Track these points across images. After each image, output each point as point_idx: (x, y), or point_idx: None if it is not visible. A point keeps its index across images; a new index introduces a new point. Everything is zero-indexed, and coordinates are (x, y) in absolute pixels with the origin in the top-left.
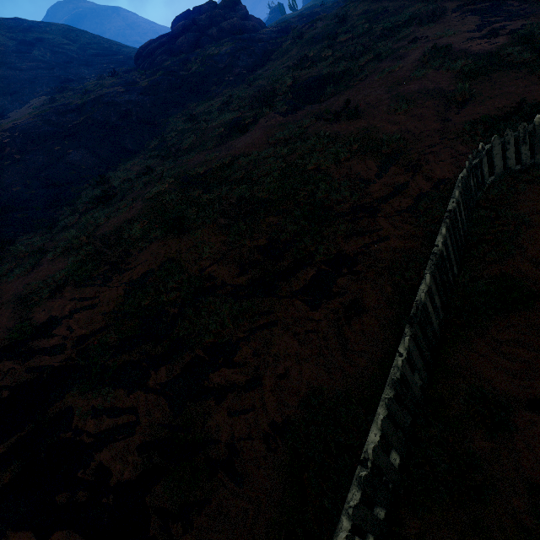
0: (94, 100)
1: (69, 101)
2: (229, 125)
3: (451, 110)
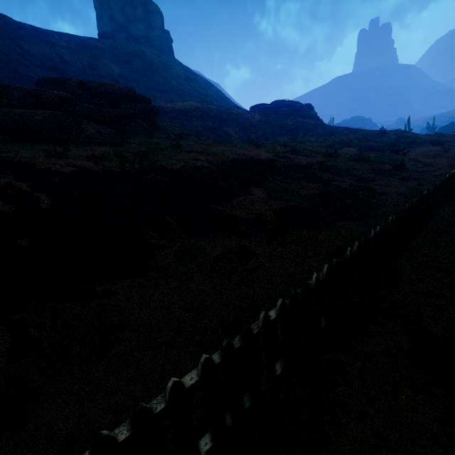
0: (237, 114)
1: (220, 109)
2: (326, 145)
3: (453, 162)
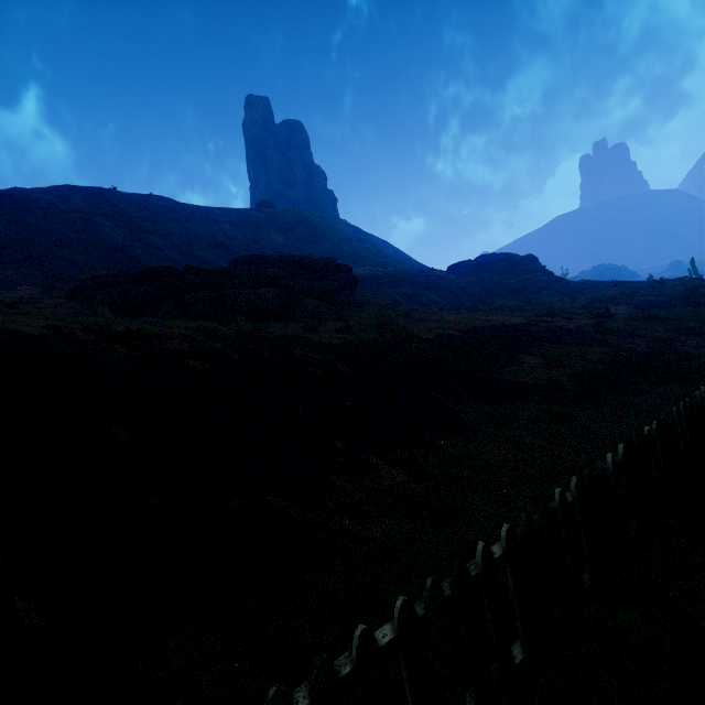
0: (438, 276)
1: (413, 272)
2: (581, 305)
3: None
